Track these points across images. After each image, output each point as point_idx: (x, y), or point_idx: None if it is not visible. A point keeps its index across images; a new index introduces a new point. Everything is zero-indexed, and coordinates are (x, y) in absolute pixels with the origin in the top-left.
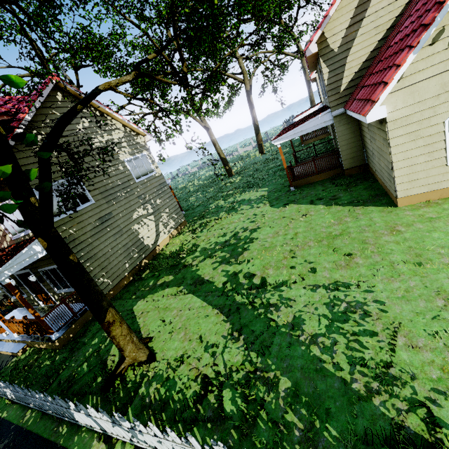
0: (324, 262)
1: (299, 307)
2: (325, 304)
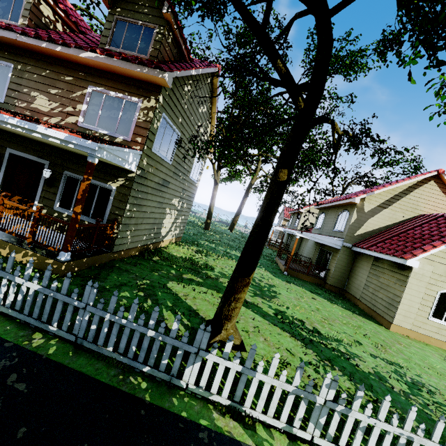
0: (363, 341)
1: (372, 365)
2: (393, 372)
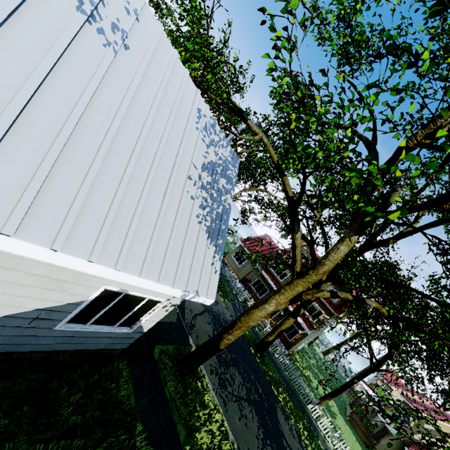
0: None
1: None
2: None
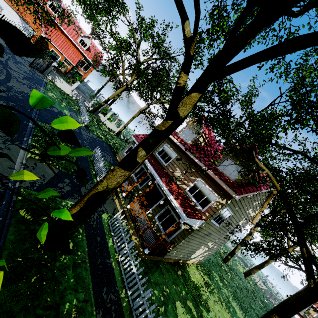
0: None
1: None
2: None
